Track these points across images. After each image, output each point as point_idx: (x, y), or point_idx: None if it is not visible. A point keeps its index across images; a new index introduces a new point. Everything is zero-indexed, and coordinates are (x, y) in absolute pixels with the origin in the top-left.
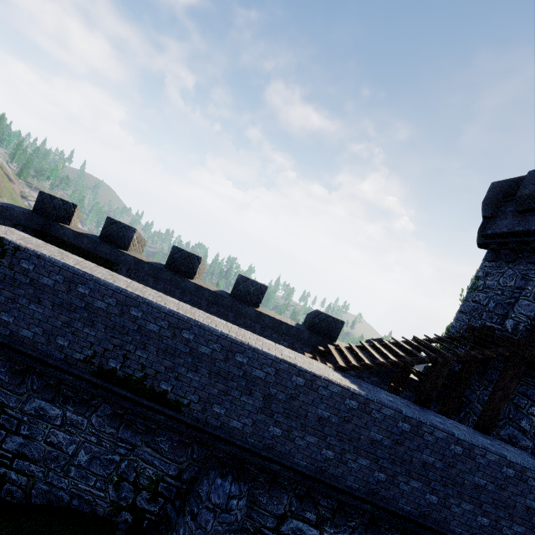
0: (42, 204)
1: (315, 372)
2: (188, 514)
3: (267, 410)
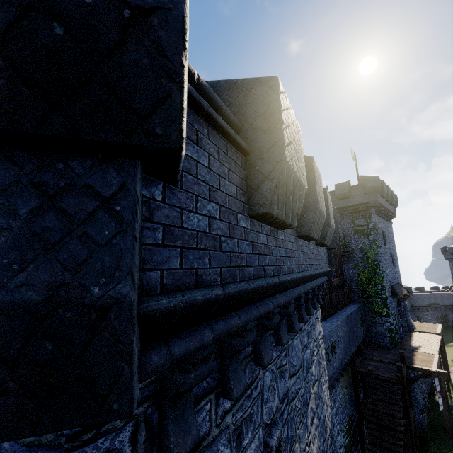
0: None
1: (450, 292)
2: (448, 316)
3: (448, 299)
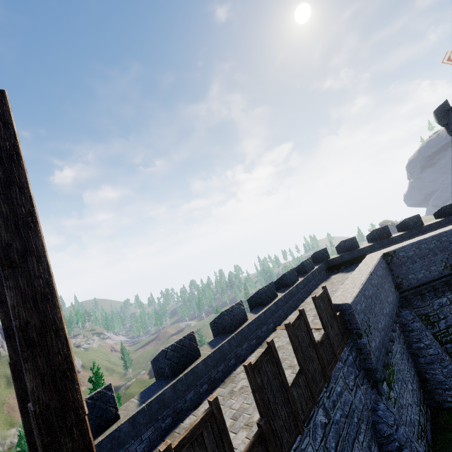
0: (319, 257)
1: None
2: None
3: None
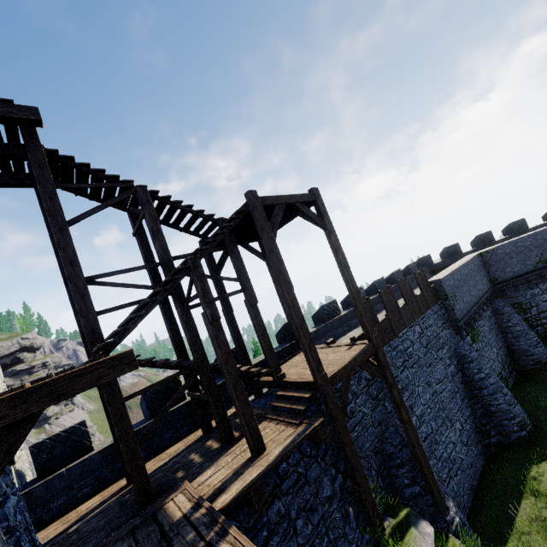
0: (423, 262)
1: None
2: None
3: None
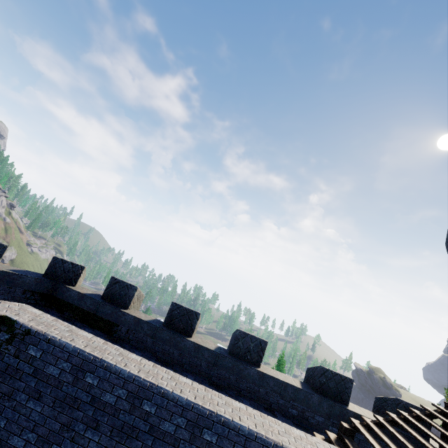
0: (53, 268)
1: None
2: None
3: None
